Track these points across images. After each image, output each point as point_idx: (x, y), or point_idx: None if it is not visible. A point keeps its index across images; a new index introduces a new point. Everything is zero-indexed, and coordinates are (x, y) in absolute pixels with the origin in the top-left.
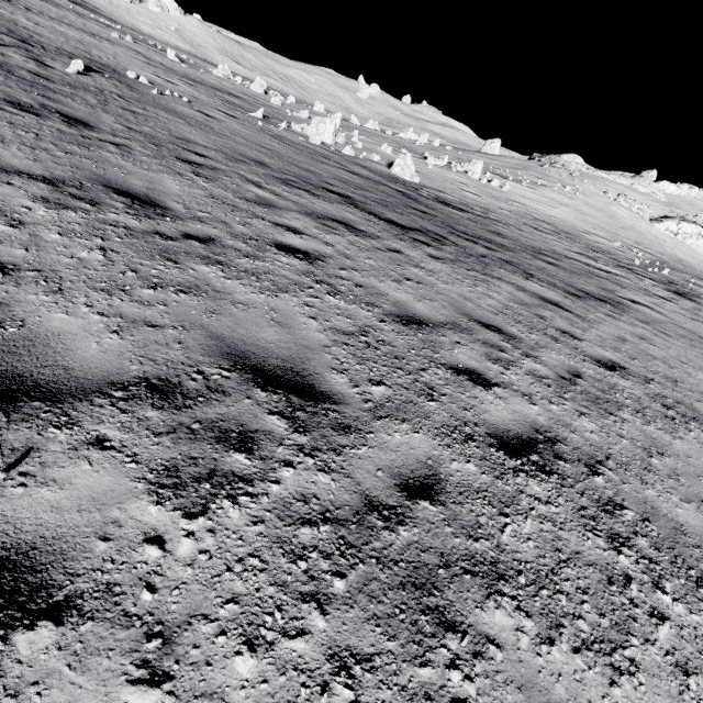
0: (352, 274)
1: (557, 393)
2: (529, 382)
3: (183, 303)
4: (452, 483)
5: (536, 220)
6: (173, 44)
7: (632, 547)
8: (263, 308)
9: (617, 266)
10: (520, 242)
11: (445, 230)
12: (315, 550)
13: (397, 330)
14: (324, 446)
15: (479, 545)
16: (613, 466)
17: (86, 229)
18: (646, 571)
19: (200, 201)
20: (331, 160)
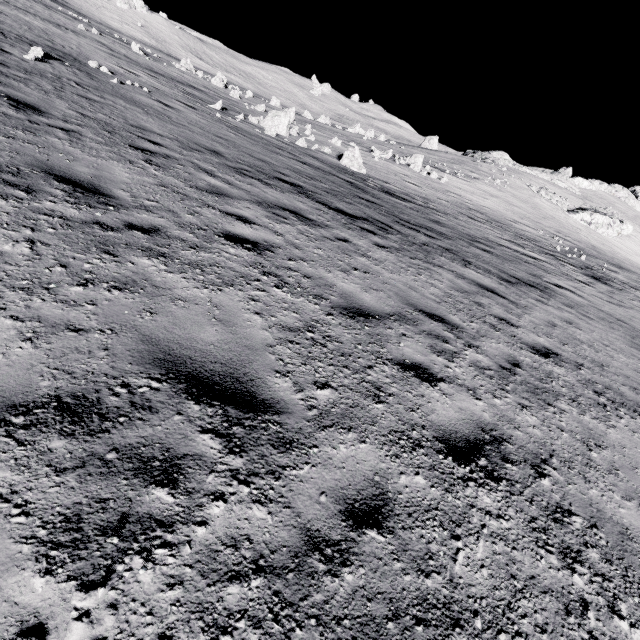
0: (300, 264)
1: (499, 385)
2: (473, 375)
3: (116, 302)
4: (400, 503)
5: (471, 209)
6: (139, 39)
7: (584, 562)
8: (205, 304)
9: (542, 252)
10: (457, 230)
11: (390, 218)
12: (243, 617)
13: (344, 323)
14: (262, 469)
15: (431, 582)
16: (557, 464)
17: (15, 218)
18: (601, 592)
19: (149, 189)
20: (284, 151)
